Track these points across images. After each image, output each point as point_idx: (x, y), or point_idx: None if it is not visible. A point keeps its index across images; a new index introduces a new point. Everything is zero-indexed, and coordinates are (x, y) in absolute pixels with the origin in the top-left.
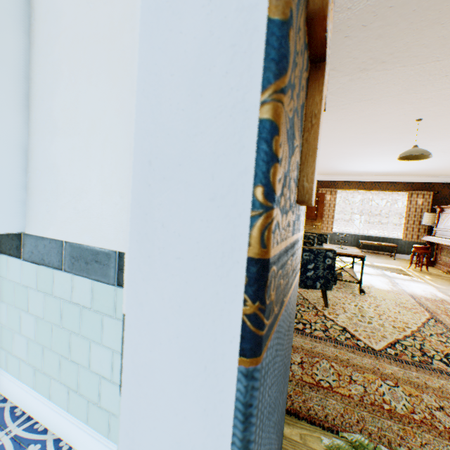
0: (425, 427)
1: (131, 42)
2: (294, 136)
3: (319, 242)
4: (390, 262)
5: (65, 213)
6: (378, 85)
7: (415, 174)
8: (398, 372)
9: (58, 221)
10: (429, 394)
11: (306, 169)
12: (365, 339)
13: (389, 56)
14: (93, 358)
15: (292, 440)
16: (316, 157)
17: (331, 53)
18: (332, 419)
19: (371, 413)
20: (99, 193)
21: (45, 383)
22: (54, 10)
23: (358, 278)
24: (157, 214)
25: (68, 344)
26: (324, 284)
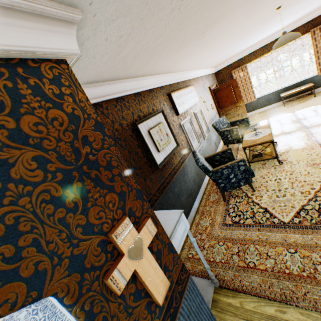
0: (309, 280)
1: None
2: (135, 319)
3: (243, 125)
4: (311, 103)
5: None
6: (223, 26)
7: (311, 12)
8: (298, 238)
9: None
10: (317, 252)
11: (152, 296)
12: (279, 215)
13: (215, 20)
14: None
15: (236, 306)
16: (153, 294)
17: (171, 46)
18: (255, 289)
19: (278, 278)
20: None
21: None
22: None
23: (280, 142)
24: None
25: None
26: (245, 181)
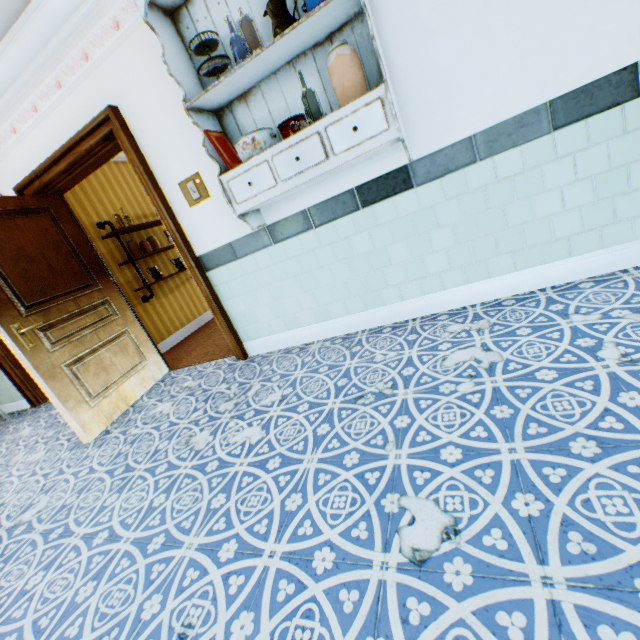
0: None
1: None
2: None
3: None
4: None
5: (466, 109)
6: None
7: None
8: None
9: (458, 122)
10: None
11: None
12: None
13: None
14: (537, 210)
15: None
16: None
17: None
18: None
19: None
20: (509, 63)
21: (479, 270)
22: None
23: None
24: None
25: (501, 219)
26: None
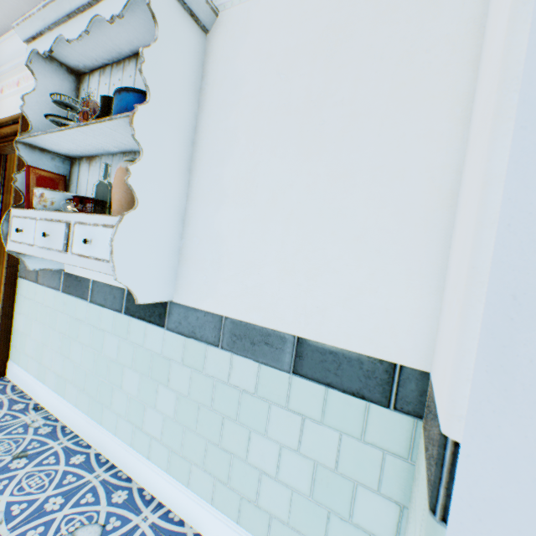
0: None
1: (332, 118)
2: None
3: None
4: None
5: (228, 286)
6: None
7: None
8: None
9: (218, 293)
10: None
11: None
12: None
13: None
14: (252, 450)
15: None
16: None
17: None
18: None
19: None
20: (276, 270)
21: (183, 468)
22: (233, 76)
23: None
24: (521, 349)
25: (219, 428)
26: None
